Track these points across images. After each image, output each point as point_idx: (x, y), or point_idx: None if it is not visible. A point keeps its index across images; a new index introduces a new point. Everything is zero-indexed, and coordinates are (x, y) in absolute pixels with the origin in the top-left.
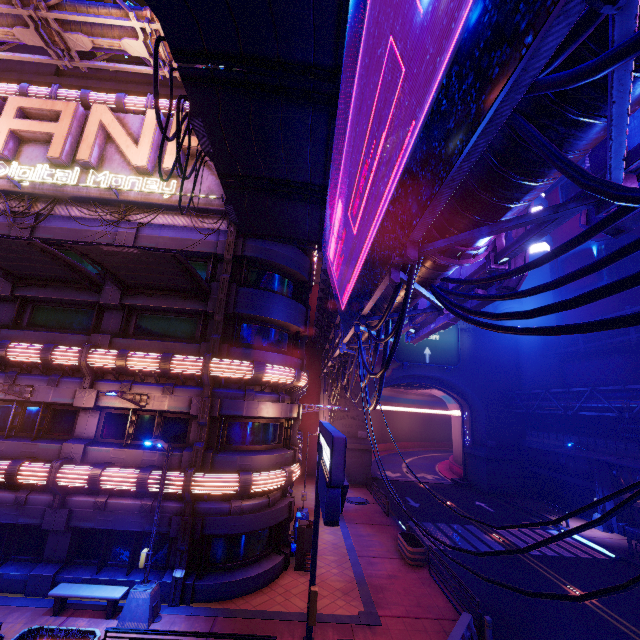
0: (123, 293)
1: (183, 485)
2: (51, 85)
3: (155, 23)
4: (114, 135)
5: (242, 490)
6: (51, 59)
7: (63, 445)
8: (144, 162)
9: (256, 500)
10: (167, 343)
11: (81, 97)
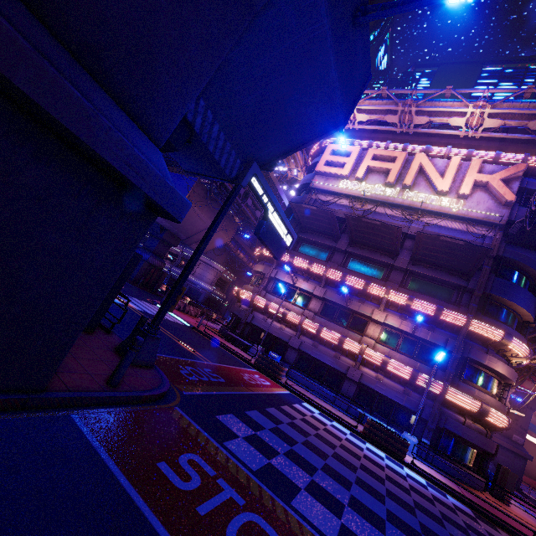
0: (408, 262)
1: (441, 389)
2: (371, 138)
3: (484, 109)
4: (428, 171)
5: (482, 412)
6: (395, 128)
7: (363, 337)
8: (446, 188)
9: (479, 426)
10: (434, 299)
11: (403, 148)
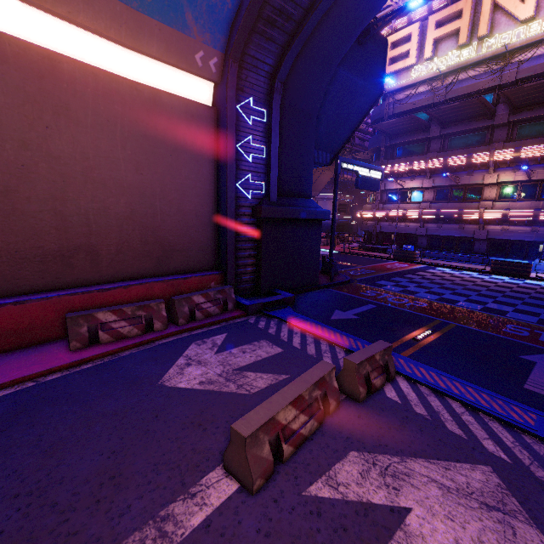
0: (509, 114)
1: None
2: None
3: None
4: (503, 4)
5: None
6: None
7: (480, 203)
8: (530, 13)
9: None
10: None
11: None
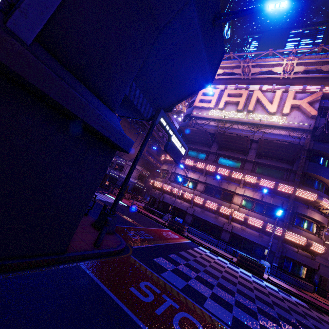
0: (255, 157)
1: (282, 232)
2: (225, 83)
3: (294, 60)
4: (262, 101)
5: (308, 245)
6: (240, 76)
7: (231, 204)
8: (274, 110)
9: (307, 253)
10: (272, 178)
11: (246, 87)
